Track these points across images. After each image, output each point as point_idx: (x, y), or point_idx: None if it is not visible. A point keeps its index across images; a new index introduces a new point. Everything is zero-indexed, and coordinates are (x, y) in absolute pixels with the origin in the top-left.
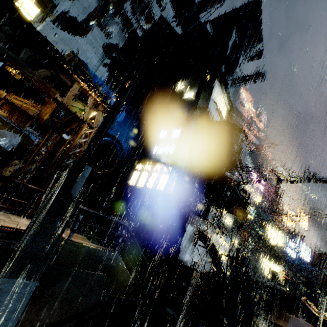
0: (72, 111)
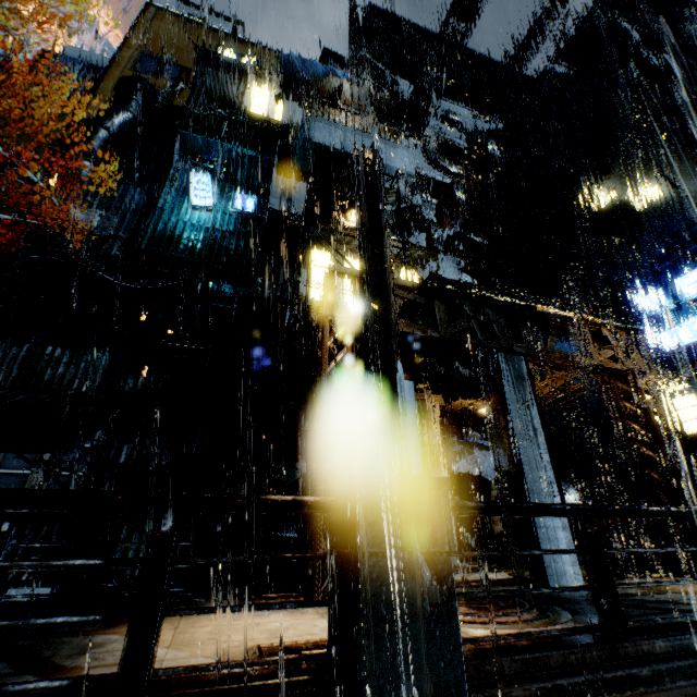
0: (610, 368)
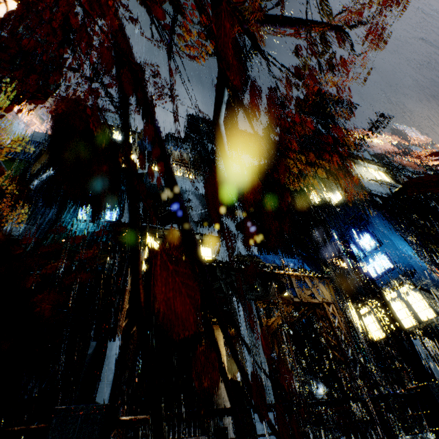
0: (309, 302)
